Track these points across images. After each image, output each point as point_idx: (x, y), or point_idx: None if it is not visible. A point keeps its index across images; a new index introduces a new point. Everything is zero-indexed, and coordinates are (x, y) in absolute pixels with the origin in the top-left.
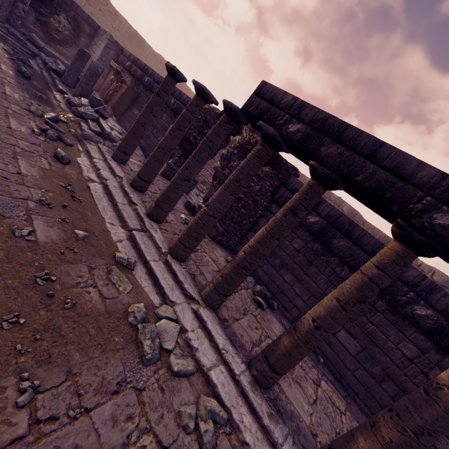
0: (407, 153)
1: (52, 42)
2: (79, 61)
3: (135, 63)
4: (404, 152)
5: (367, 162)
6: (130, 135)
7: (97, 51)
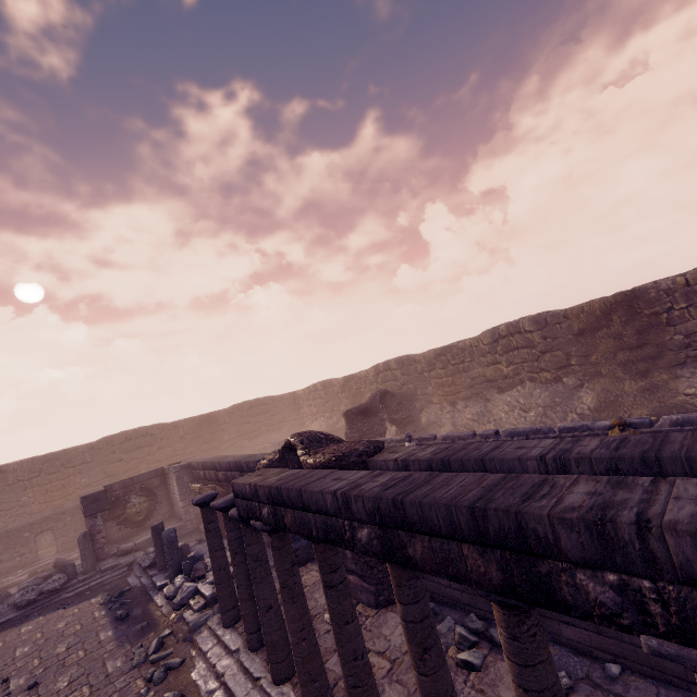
0: (313, 491)
1: (141, 526)
2: (158, 538)
3: (205, 468)
4: (311, 491)
5: (307, 514)
6: (218, 589)
7: (175, 491)
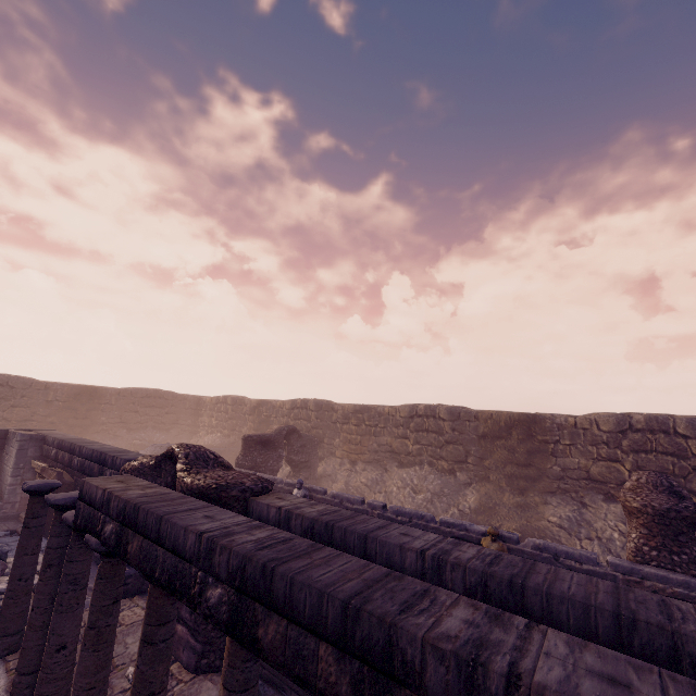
0: (176, 523)
1: None
2: None
3: (61, 447)
4: (174, 523)
5: (158, 548)
6: (6, 604)
7: (9, 462)
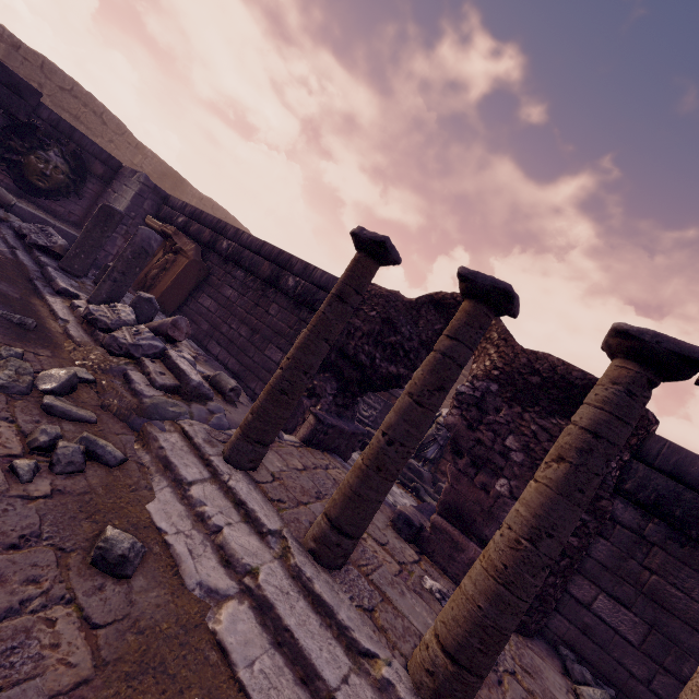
0: None
1: (30, 193)
2: (101, 227)
3: (197, 218)
4: None
5: None
6: (276, 398)
7: (119, 203)
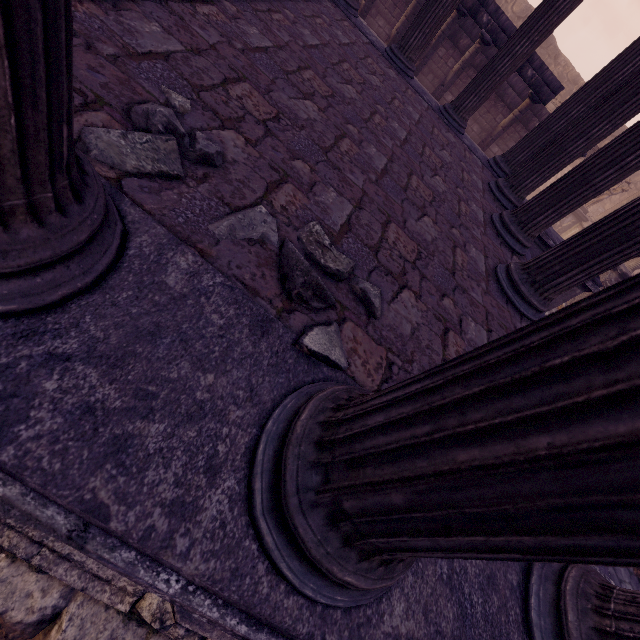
0: None
1: None
2: None
3: None
4: None
5: None
6: None
7: None
